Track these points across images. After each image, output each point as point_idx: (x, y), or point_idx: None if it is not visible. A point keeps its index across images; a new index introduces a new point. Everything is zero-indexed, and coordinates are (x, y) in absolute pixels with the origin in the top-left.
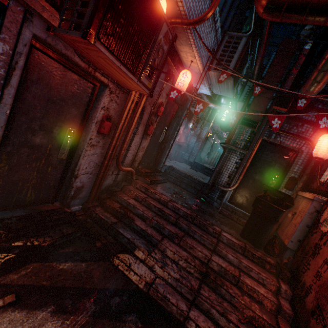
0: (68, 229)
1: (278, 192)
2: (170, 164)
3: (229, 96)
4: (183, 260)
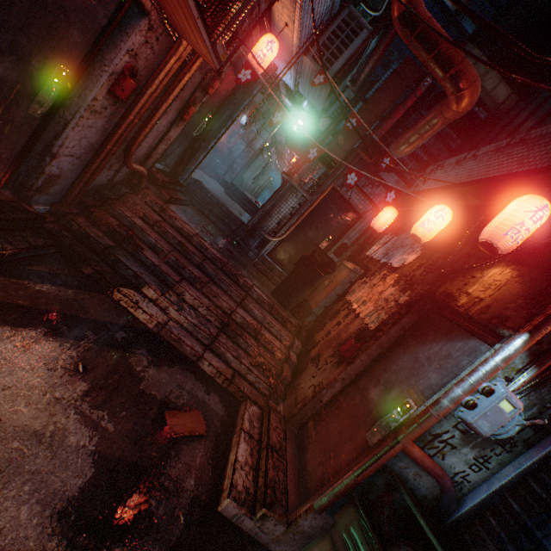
0: (37, 240)
1: (325, 256)
2: (197, 176)
3: (318, 107)
4: (204, 307)
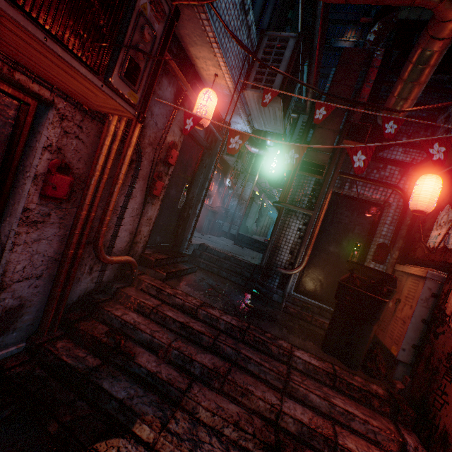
0: None
1: (372, 271)
2: (201, 241)
3: (279, 130)
4: (231, 426)
